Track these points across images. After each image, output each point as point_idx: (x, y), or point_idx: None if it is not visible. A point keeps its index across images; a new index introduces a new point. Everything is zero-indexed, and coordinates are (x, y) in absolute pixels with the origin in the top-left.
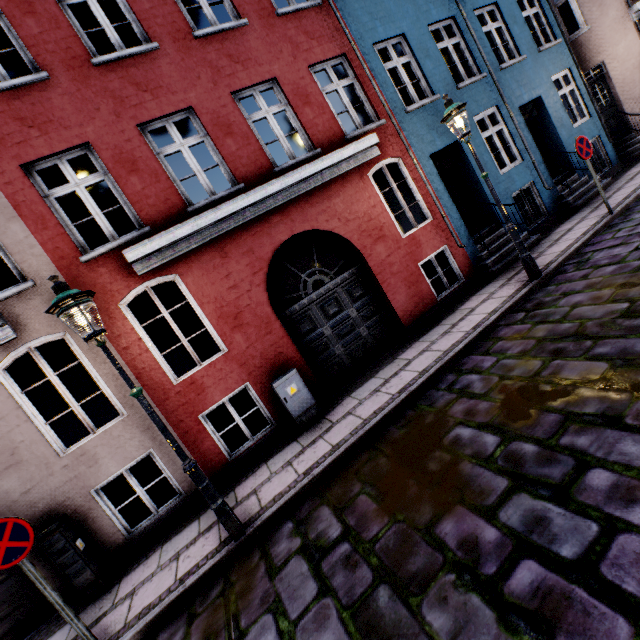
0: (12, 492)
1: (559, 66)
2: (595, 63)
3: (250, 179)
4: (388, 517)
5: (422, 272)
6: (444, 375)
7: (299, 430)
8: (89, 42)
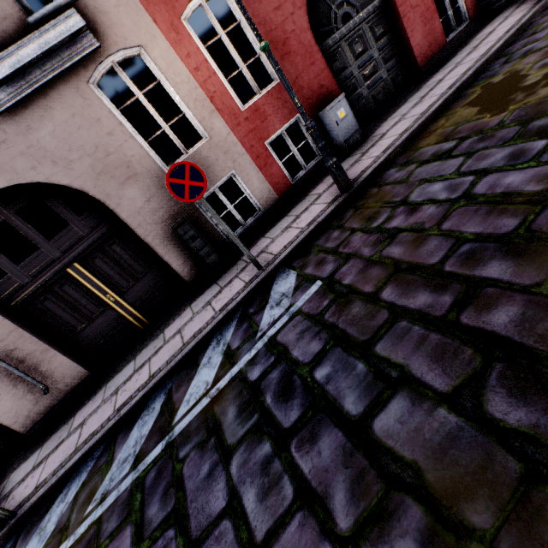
0: (137, 200)
1: None
2: None
3: None
4: (505, 113)
5: (435, 9)
6: (491, 64)
7: (346, 154)
8: None
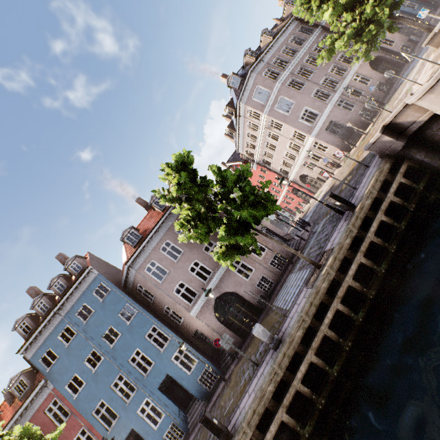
0: None
1: (174, 350)
2: (195, 329)
3: None
4: None
5: None
6: None
7: None
8: None
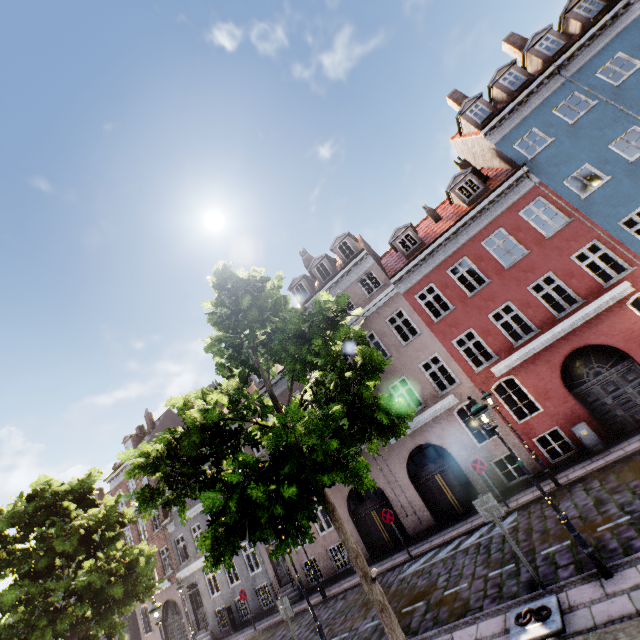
0: (464, 456)
1: None
2: None
3: (543, 326)
4: (616, 481)
5: None
6: None
7: (592, 455)
8: (465, 289)
